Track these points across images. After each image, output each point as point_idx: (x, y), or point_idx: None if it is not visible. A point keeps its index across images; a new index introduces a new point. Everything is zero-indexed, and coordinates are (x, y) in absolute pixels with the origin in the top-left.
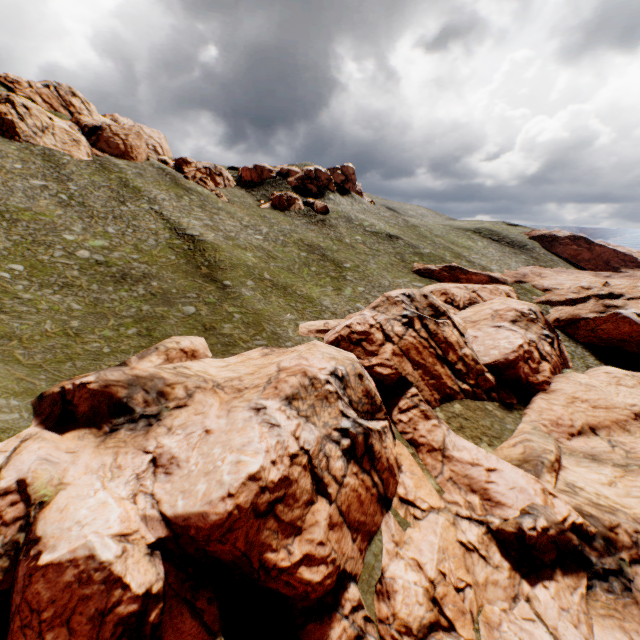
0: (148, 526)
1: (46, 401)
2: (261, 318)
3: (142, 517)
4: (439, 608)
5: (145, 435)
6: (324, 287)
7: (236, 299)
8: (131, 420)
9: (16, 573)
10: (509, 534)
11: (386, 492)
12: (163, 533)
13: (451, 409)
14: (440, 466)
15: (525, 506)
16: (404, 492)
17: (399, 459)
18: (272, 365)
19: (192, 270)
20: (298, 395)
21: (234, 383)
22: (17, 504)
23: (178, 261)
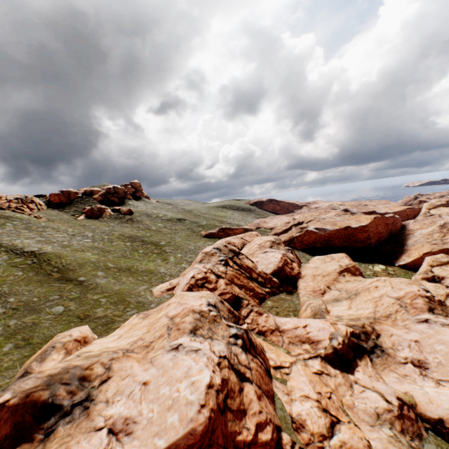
0: None
1: None
2: (123, 295)
3: None
4: (329, 413)
5: (87, 418)
6: (155, 261)
7: (96, 288)
8: (64, 415)
9: None
10: (331, 354)
11: (267, 367)
12: None
13: (267, 305)
14: (281, 338)
15: (329, 335)
16: (274, 362)
17: (261, 344)
18: (161, 318)
19: (44, 278)
20: (197, 326)
21: (139, 343)
22: None
23: (27, 275)
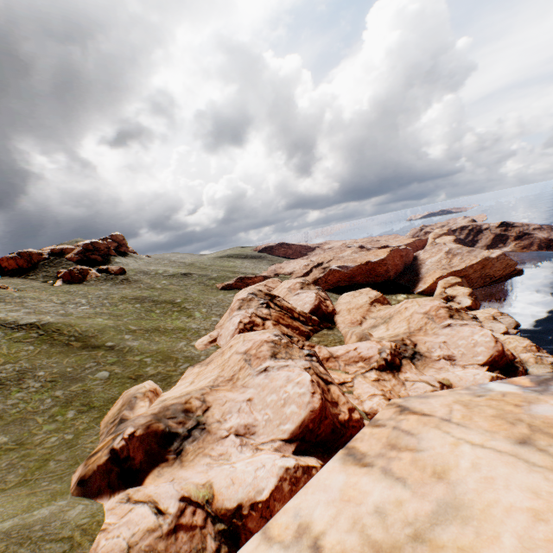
0: (282, 452)
1: (94, 480)
2: (166, 353)
3: (275, 451)
4: None
5: (210, 434)
6: (180, 319)
7: (132, 350)
8: (184, 438)
9: (244, 537)
10: (382, 365)
11: None
12: (292, 448)
13: (314, 341)
14: (337, 363)
15: (378, 351)
16: (338, 380)
17: None
18: (232, 357)
19: (65, 349)
20: (275, 352)
21: (221, 379)
22: (196, 512)
23: (41, 348)
